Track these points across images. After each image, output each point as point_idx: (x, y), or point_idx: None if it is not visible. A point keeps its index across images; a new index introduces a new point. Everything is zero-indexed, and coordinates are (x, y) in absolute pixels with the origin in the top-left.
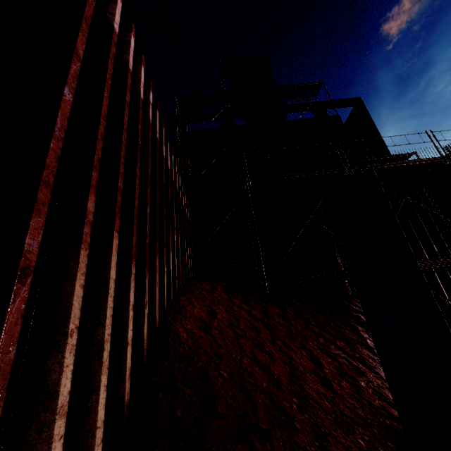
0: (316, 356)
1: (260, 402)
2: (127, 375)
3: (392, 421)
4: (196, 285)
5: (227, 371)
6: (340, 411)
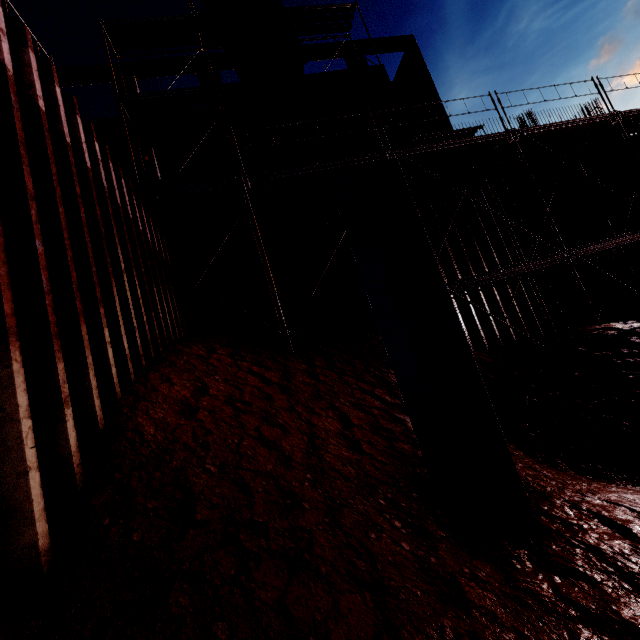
0: (346, 415)
1: (260, 491)
2: (38, 512)
3: (423, 469)
4: (182, 352)
5: (217, 463)
6: (365, 473)
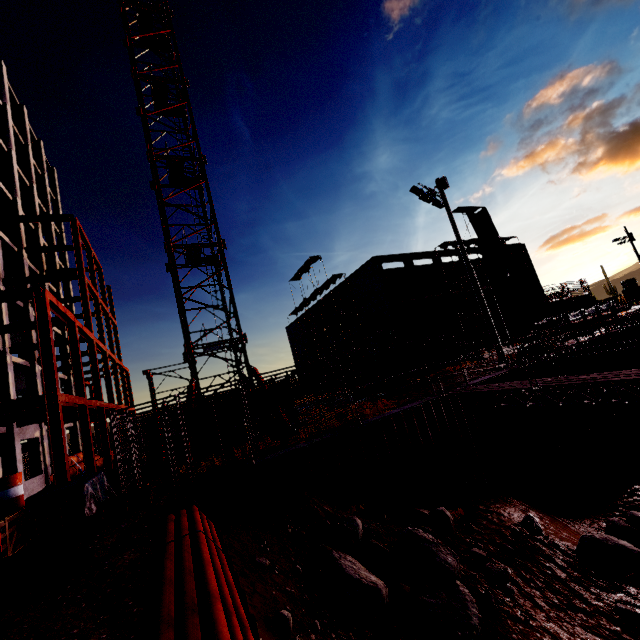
0: None
1: None
2: None
3: None
4: None
5: None
6: None
